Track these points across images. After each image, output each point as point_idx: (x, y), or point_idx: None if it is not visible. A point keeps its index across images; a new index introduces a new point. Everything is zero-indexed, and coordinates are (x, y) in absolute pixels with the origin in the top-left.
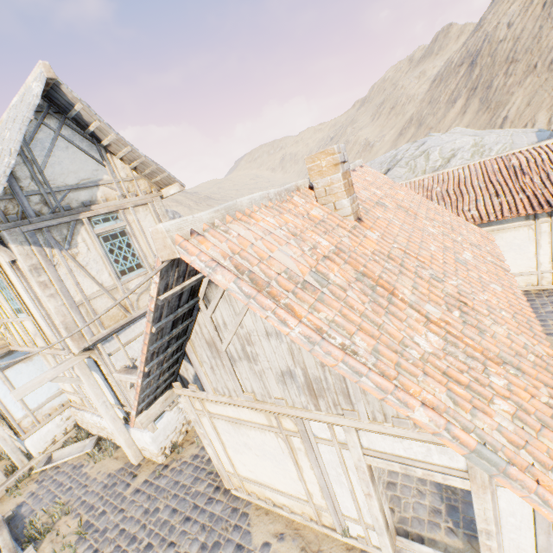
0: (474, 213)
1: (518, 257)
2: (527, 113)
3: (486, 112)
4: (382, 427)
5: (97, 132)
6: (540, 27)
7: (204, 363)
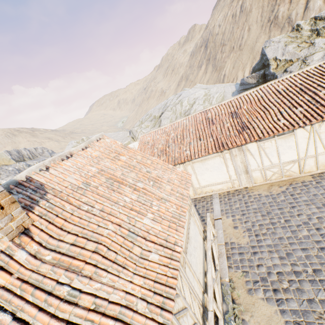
0: (188, 153)
1: (219, 173)
2: (233, 72)
3: (215, 72)
4: None
5: None
6: (232, 27)
7: None
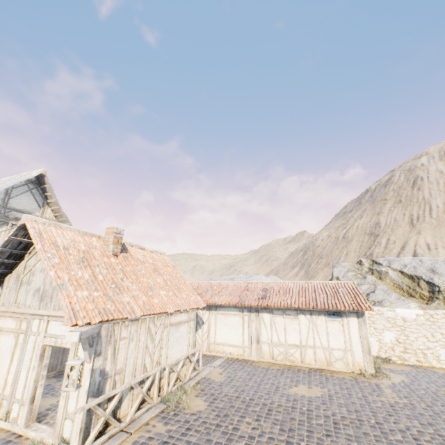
0: (216, 299)
1: (235, 334)
2: None
3: (306, 278)
4: (56, 312)
5: (48, 196)
6: (333, 246)
7: (9, 287)
